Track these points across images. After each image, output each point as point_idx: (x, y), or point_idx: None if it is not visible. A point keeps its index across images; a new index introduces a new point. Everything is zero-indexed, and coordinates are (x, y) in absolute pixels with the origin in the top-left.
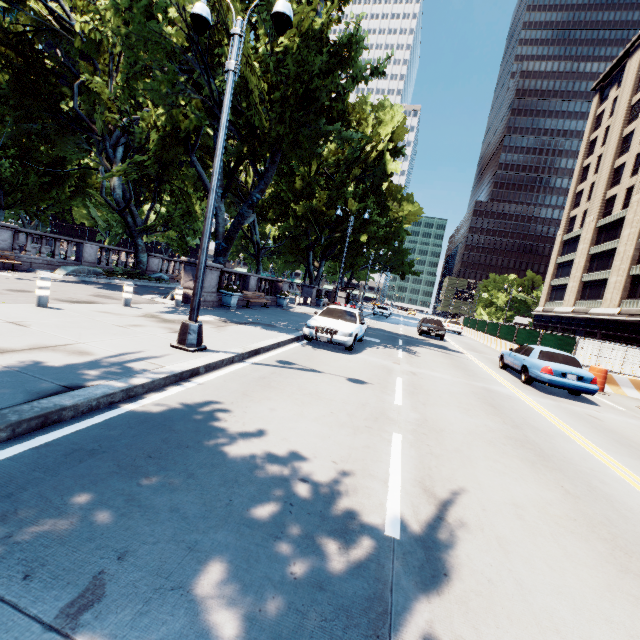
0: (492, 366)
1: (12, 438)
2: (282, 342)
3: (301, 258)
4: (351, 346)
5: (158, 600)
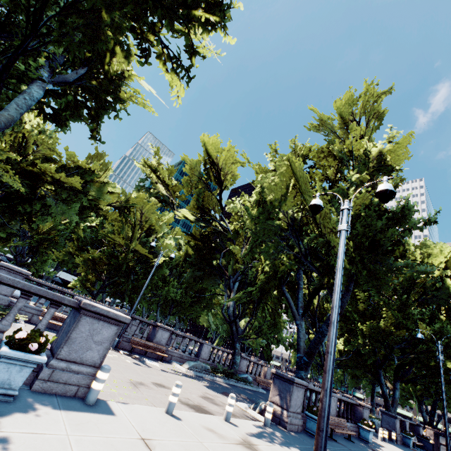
0: None
1: None
2: None
3: (369, 375)
4: None
5: None
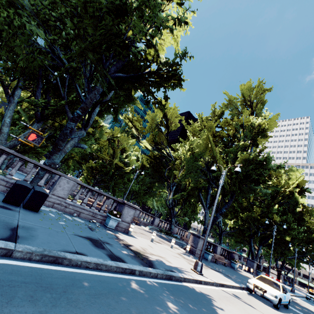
0: None
1: (165, 278)
2: (234, 286)
3: (246, 241)
4: (277, 305)
5: None
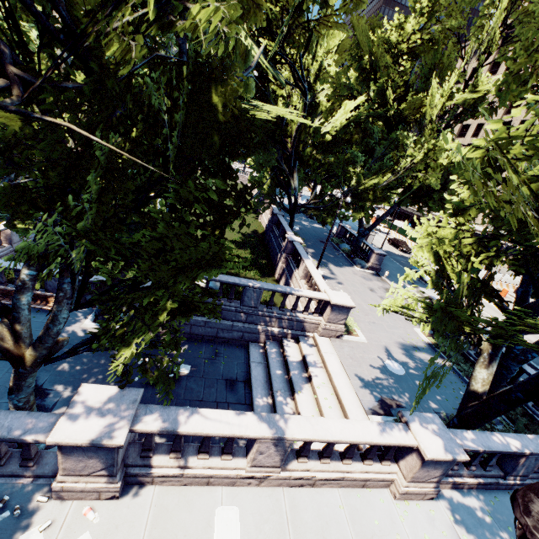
0: None
1: None
2: None
3: (304, 183)
4: None
5: None
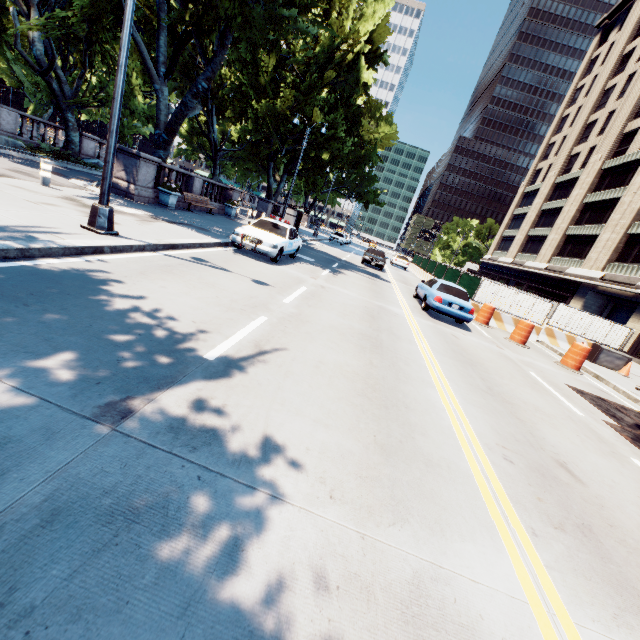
0: (408, 295)
1: None
2: (206, 244)
3: (262, 168)
4: (275, 258)
5: (13, 355)
